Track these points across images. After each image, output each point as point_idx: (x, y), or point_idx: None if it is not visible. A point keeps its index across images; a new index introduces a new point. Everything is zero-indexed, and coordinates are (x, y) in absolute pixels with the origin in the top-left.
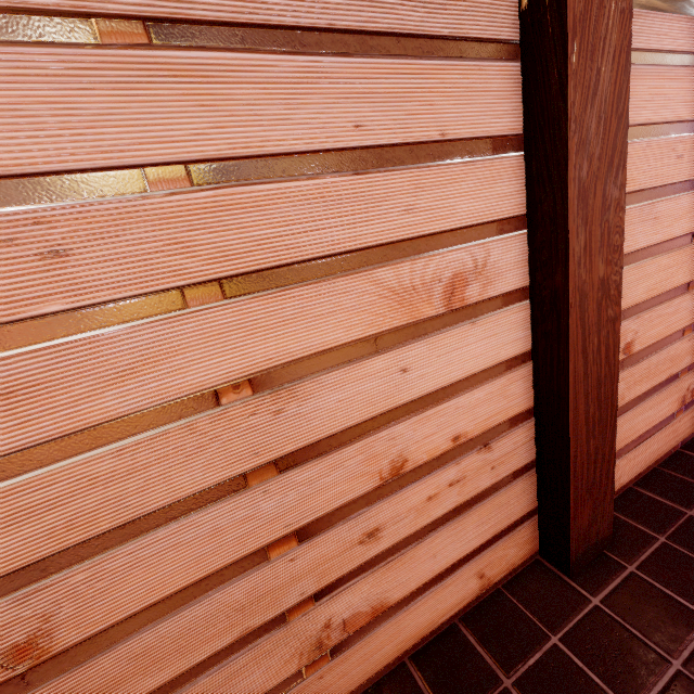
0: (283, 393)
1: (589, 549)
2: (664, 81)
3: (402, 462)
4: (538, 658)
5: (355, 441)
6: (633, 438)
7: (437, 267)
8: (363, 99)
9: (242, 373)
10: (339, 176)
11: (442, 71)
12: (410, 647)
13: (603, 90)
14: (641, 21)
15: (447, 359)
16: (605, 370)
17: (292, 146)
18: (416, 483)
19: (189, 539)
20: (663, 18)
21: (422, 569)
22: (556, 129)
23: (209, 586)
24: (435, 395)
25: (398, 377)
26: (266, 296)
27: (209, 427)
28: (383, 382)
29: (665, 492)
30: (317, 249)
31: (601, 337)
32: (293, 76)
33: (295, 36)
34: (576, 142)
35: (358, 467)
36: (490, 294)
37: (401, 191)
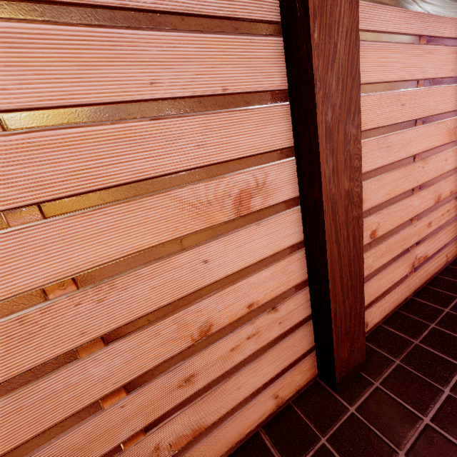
0: (104, 286)
1: (349, 372)
2: (389, 53)
3: (209, 326)
4: (311, 455)
5: (169, 316)
6: (380, 293)
7: (227, 186)
8: (155, 62)
9: (65, 274)
10: (139, 121)
11: (221, 42)
12: (225, 453)
13: (340, 58)
14: (371, 11)
15: (239, 251)
16: (353, 252)
17: (95, 99)
18: (221, 339)
19: (28, 403)
20: (386, 10)
21: (230, 398)
22: (307, 86)
23: (51, 435)
24: (231, 277)
25: (201, 267)
26: (81, 214)
27: (39, 318)
28: (189, 271)
29: (401, 328)
30: (124, 177)
31: (349, 231)
32: (91, 43)
33: (90, 12)
34: (321, 95)
35: (173, 334)
36: (270, 203)
37: (193, 131)
